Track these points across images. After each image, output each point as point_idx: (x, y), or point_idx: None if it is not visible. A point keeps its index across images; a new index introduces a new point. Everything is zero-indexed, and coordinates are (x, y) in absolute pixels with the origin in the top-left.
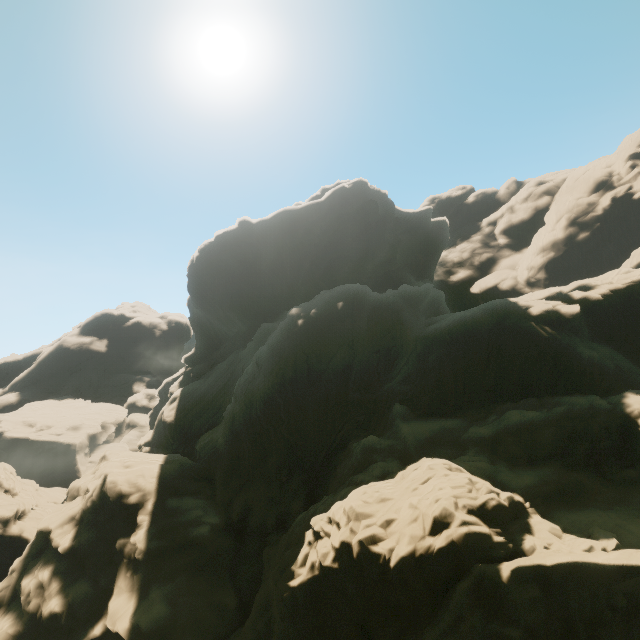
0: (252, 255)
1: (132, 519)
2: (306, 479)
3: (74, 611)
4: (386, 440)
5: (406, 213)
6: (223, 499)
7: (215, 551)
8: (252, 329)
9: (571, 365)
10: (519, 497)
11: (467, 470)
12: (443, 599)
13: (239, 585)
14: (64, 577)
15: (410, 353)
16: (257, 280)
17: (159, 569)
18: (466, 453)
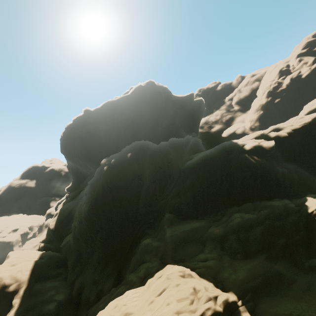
0: (93, 129)
1: (10, 302)
2: (117, 265)
3: None
4: (156, 242)
5: (179, 97)
6: (70, 280)
7: None
8: None
9: (271, 179)
10: (234, 296)
11: (198, 273)
12: None
13: None
14: None
15: (177, 179)
16: (97, 142)
17: None
18: (204, 250)
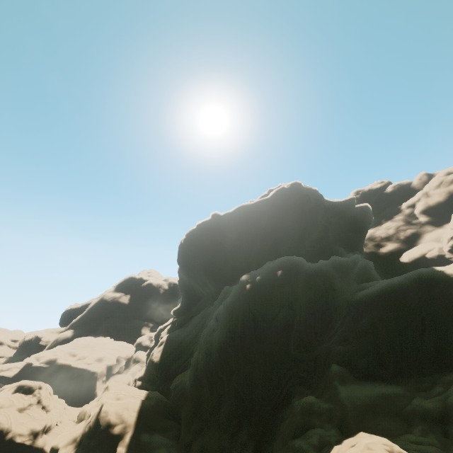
0: (220, 236)
1: (113, 449)
2: (254, 432)
3: None
4: (324, 403)
5: (334, 202)
6: (184, 441)
7: None
8: (219, 290)
9: None
10: None
11: None
12: None
13: None
14: None
15: (344, 315)
16: (223, 254)
17: None
18: (411, 430)
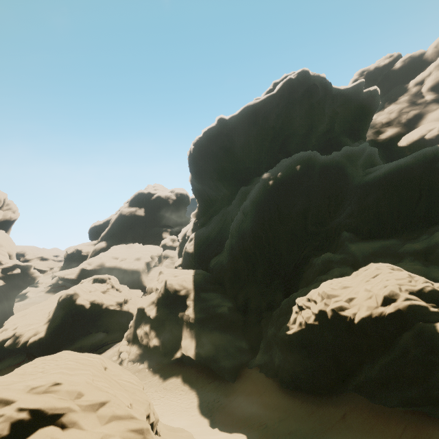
0: (228, 142)
1: (184, 303)
2: (282, 282)
3: (165, 345)
4: (339, 255)
5: (341, 89)
6: (231, 293)
7: (232, 320)
8: (233, 192)
9: None
10: None
11: (405, 270)
12: (392, 342)
13: (248, 338)
14: (156, 330)
15: (352, 196)
16: (233, 159)
17: (203, 328)
18: (403, 261)
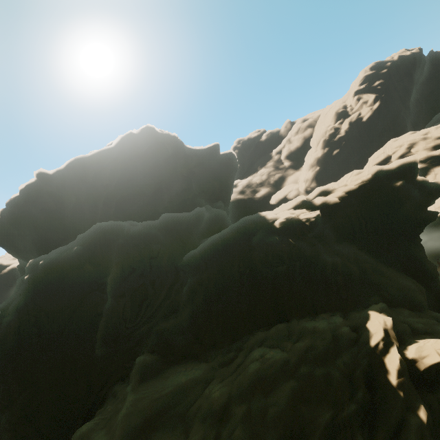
0: (54, 203)
1: None
2: None
3: None
4: (97, 433)
5: (197, 150)
6: None
7: None
8: None
9: (316, 278)
10: None
11: None
12: None
13: None
14: None
15: (170, 285)
16: (60, 225)
17: None
18: None
